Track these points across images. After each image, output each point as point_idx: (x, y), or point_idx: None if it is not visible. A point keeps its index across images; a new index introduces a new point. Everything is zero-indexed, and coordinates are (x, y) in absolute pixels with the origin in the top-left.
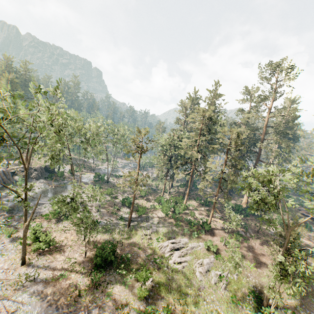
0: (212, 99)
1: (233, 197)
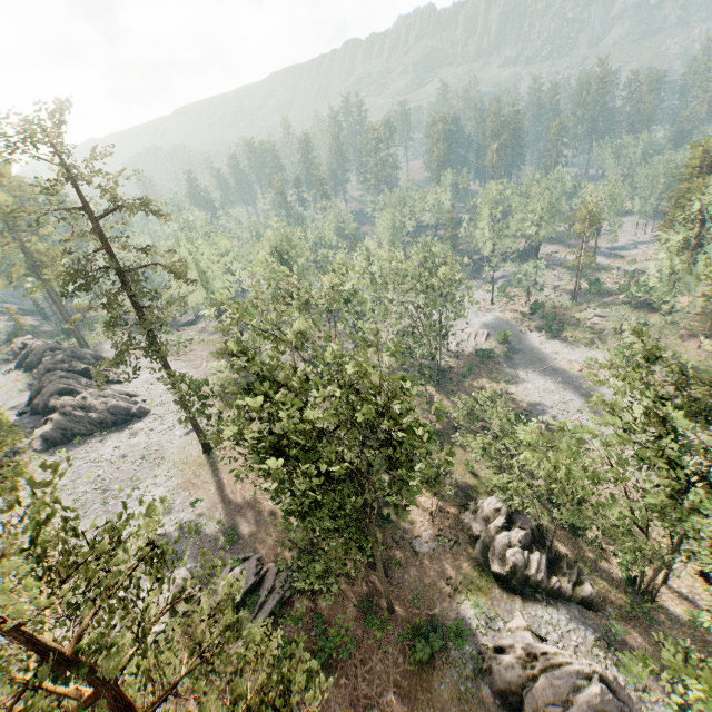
0: None
1: None
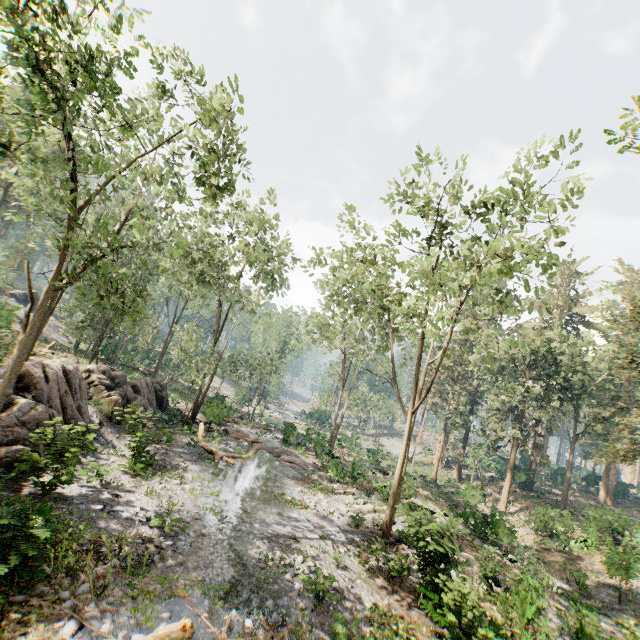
0: (566, 278)
1: (628, 512)
